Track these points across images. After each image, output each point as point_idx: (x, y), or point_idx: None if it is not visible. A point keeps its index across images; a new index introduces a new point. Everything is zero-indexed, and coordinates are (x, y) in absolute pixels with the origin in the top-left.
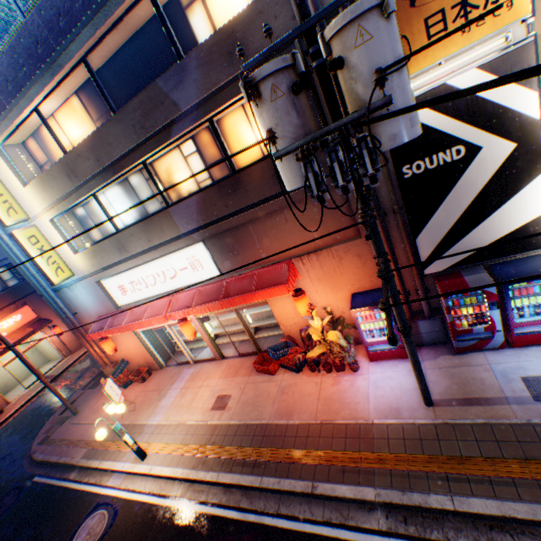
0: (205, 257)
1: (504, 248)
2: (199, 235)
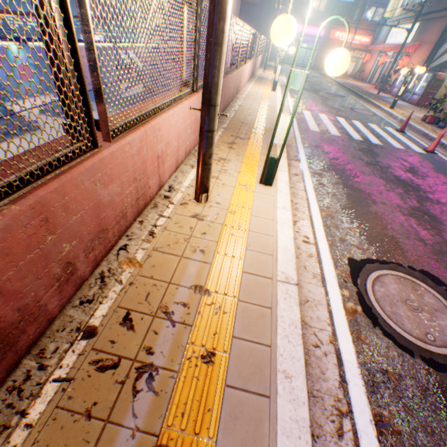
0: (413, 32)
1: (443, 66)
2: (420, 18)
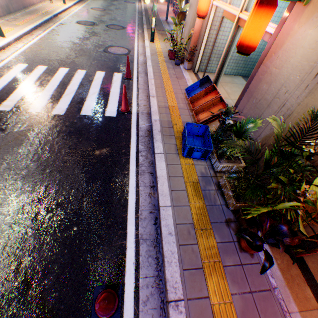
0: None
1: None
2: None
